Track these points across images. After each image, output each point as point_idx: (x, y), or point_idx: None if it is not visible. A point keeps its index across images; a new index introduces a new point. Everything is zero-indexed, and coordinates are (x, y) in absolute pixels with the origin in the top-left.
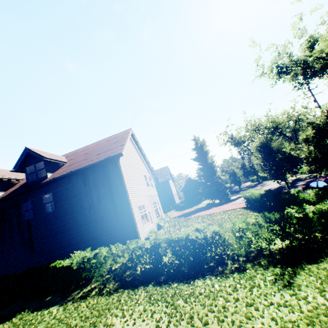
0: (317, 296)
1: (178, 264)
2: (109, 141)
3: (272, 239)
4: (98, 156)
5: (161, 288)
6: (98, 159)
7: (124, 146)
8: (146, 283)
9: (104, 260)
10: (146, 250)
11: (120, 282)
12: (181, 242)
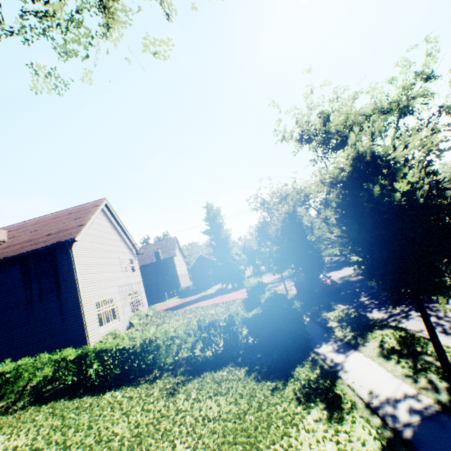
0: (181, 401)
1: (105, 375)
2: (71, 215)
3: (204, 346)
4: (47, 237)
5: (70, 402)
6: (45, 242)
7: (83, 227)
8: (60, 397)
9: (21, 374)
10: (71, 361)
11: (35, 398)
12: (111, 352)
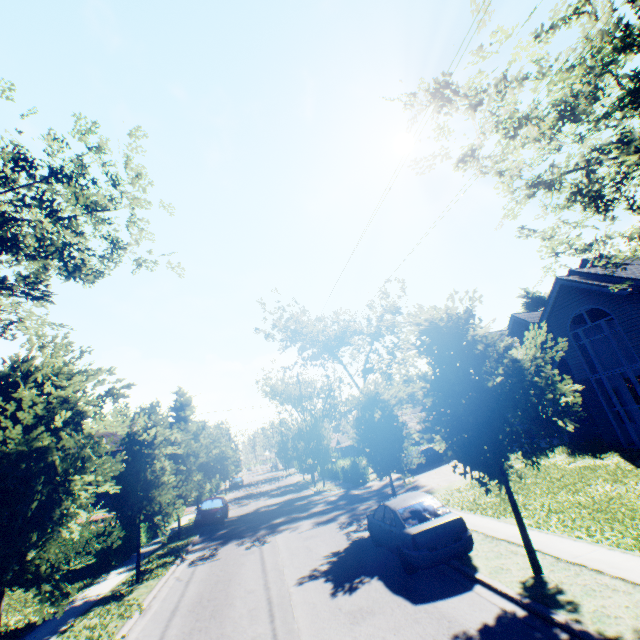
0: None
1: None
2: None
3: None
4: None
5: None
6: None
7: None
8: None
9: None
10: None
11: None
12: None
